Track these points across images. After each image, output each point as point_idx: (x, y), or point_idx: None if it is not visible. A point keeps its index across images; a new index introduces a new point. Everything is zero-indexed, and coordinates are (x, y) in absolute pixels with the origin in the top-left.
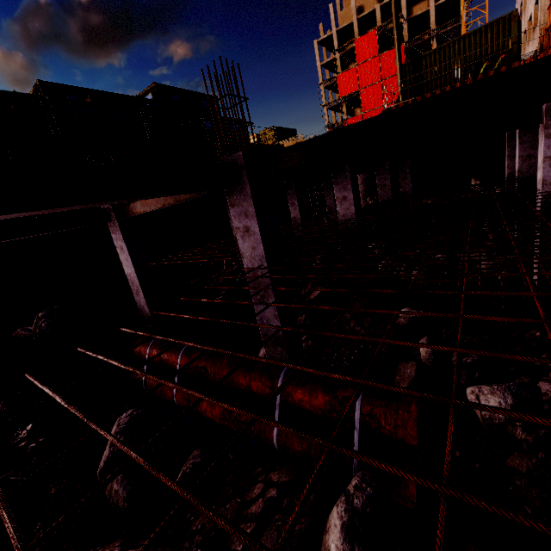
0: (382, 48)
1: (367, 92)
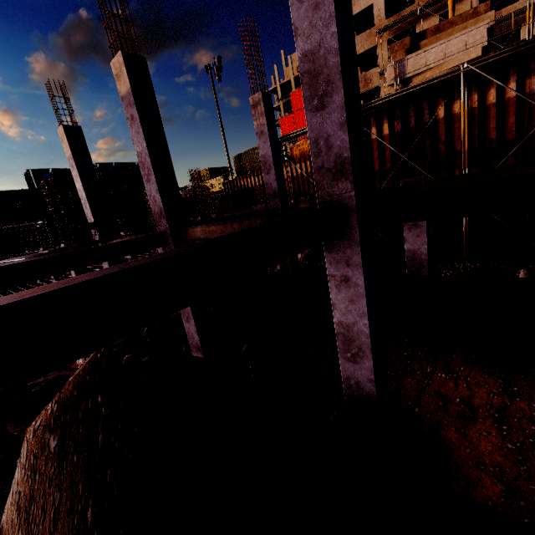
0: None
1: None
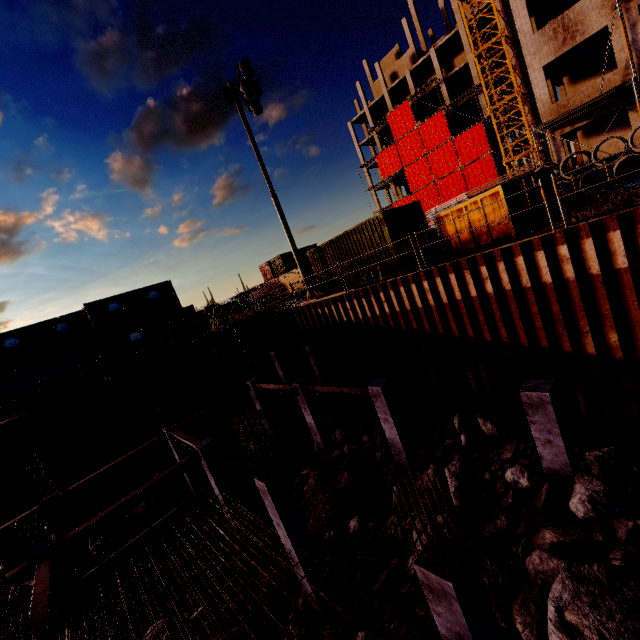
0: (422, 116)
1: (412, 169)
